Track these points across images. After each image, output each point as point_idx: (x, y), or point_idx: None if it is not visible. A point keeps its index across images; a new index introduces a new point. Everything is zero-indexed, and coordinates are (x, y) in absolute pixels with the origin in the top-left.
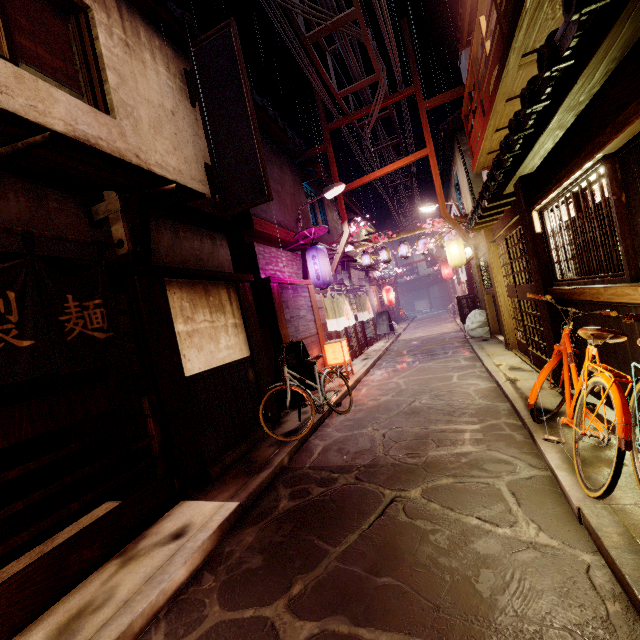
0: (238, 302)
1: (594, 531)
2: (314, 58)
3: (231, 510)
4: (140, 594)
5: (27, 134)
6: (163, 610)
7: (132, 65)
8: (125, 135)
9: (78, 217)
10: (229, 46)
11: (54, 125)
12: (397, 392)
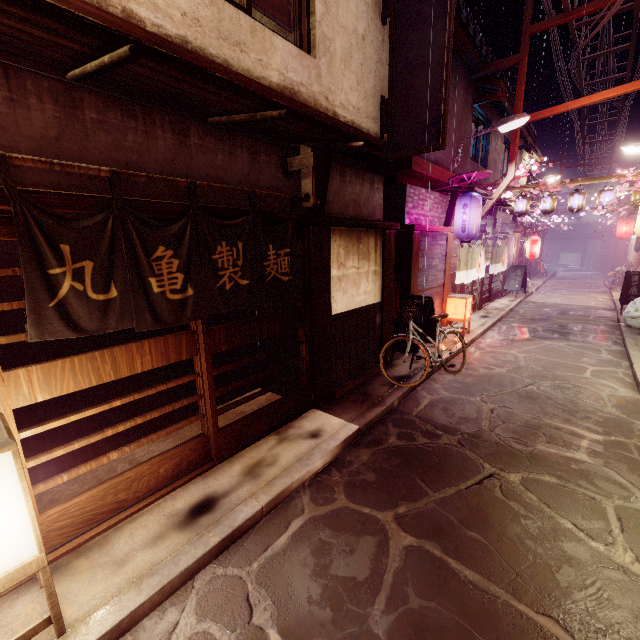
0: (381, 250)
1: None
2: None
3: (353, 431)
4: (295, 467)
5: (267, 109)
6: (307, 482)
7: None
8: (320, 76)
9: (277, 168)
10: None
11: (271, 77)
12: (514, 368)
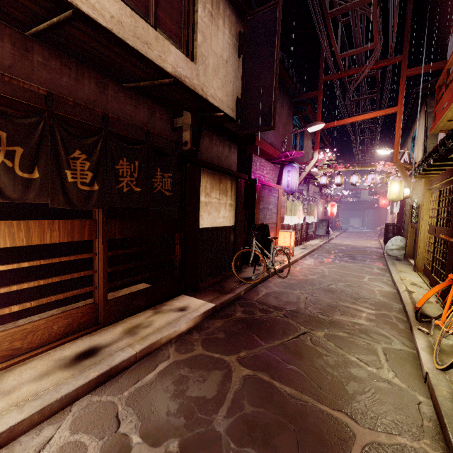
0: (235, 191)
1: (432, 386)
2: (329, 28)
3: (210, 307)
4: (165, 328)
5: (162, 78)
6: (173, 340)
7: (211, 29)
8: (199, 75)
9: (167, 123)
10: (273, 18)
11: (167, 68)
12: (321, 275)
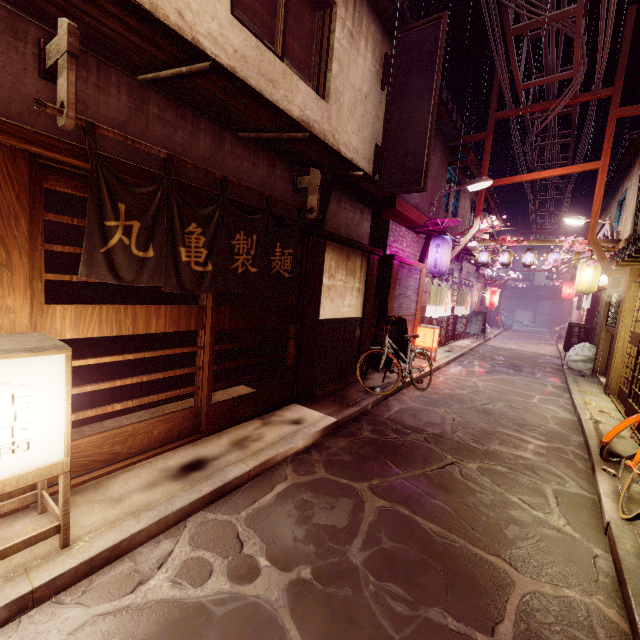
0: (366, 271)
1: (613, 538)
2: (510, 49)
3: (331, 422)
4: (279, 443)
5: (293, 131)
6: (289, 458)
7: (350, 54)
8: (331, 118)
9: (288, 183)
10: (434, 38)
11: (293, 111)
12: (474, 391)
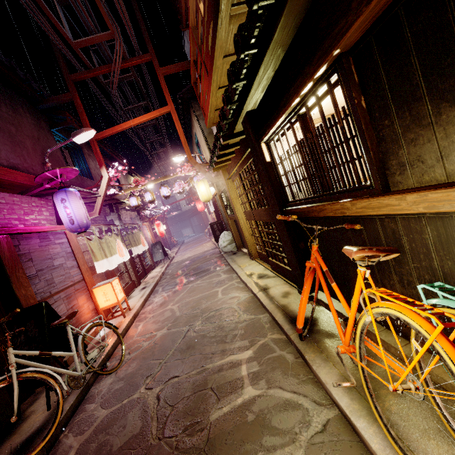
0: None
1: None
2: None
3: None
4: None
5: None
6: None
7: None
8: None
9: None
10: None
11: None
12: (172, 322)
